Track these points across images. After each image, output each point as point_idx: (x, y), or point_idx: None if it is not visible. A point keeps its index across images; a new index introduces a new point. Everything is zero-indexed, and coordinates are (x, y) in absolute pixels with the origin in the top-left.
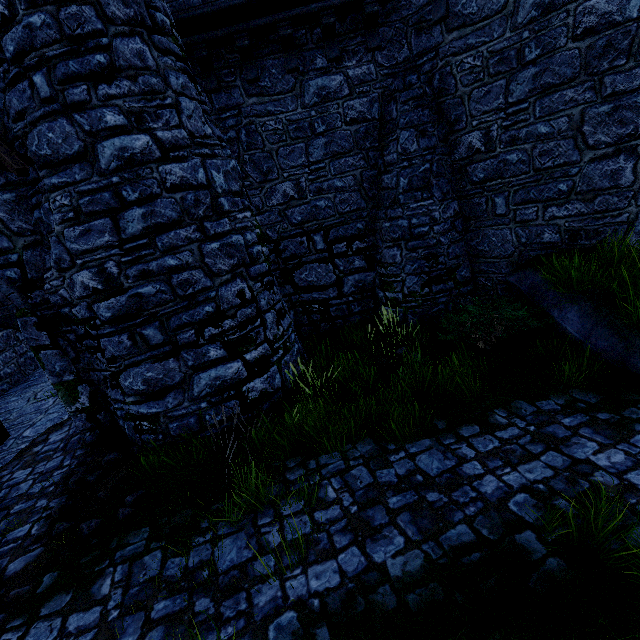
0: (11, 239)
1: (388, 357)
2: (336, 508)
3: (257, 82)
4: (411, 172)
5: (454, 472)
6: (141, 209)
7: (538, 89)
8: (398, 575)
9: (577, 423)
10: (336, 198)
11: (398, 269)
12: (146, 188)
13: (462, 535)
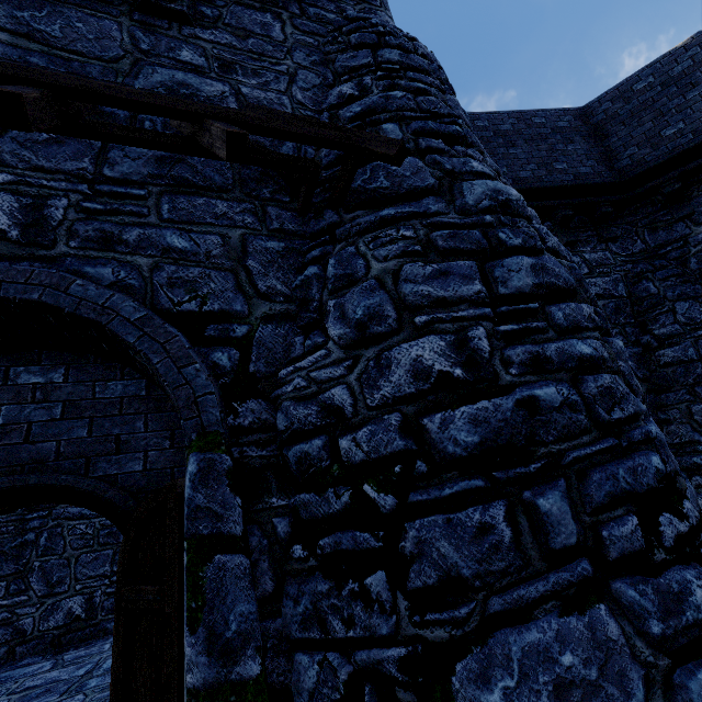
0: (249, 301)
1: None
2: None
3: None
4: None
5: None
6: (528, 258)
7: None
8: None
9: None
10: None
11: None
12: (528, 237)
13: None
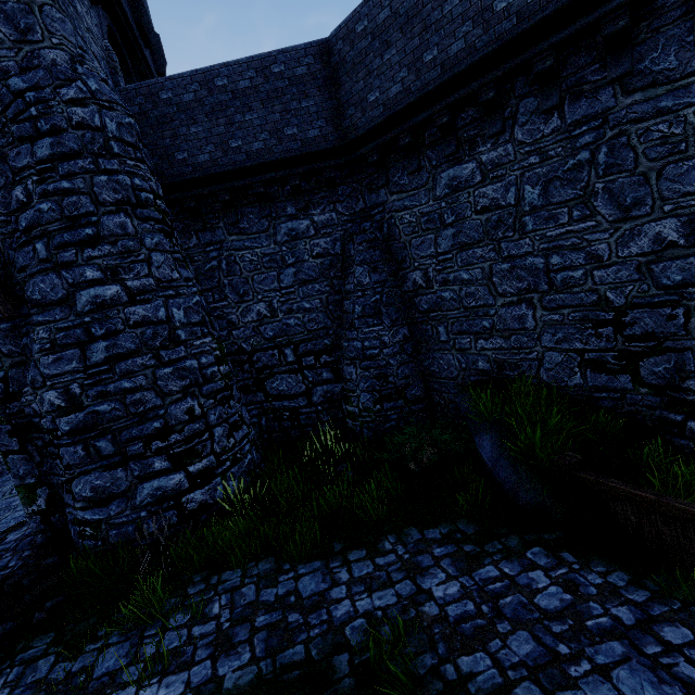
0: (1, 359)
1: (330, 473)
2: (213, 623)
3: (237, 224)
4: (364, 301)
5: (322, 595)
6: (105, 342)
7: (457, 245)
8: (229, 687)
9: (444, 553)
10: (305, 317)
11: (354, 385)
12: (112, 326)
13: (296, 654)
